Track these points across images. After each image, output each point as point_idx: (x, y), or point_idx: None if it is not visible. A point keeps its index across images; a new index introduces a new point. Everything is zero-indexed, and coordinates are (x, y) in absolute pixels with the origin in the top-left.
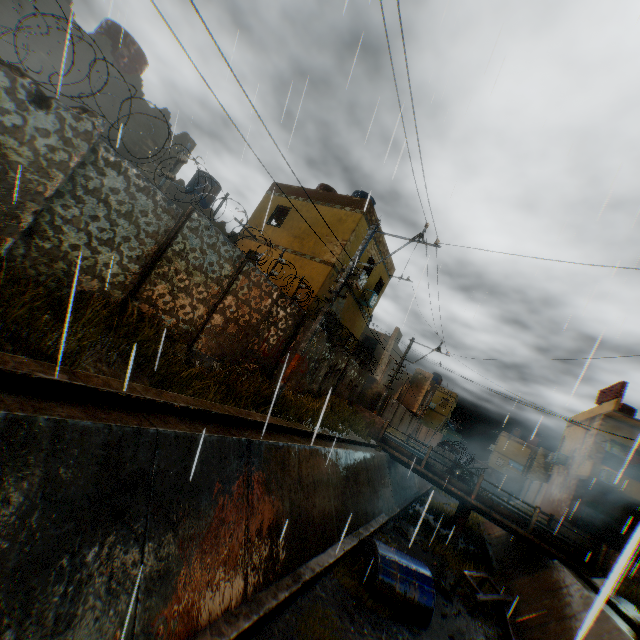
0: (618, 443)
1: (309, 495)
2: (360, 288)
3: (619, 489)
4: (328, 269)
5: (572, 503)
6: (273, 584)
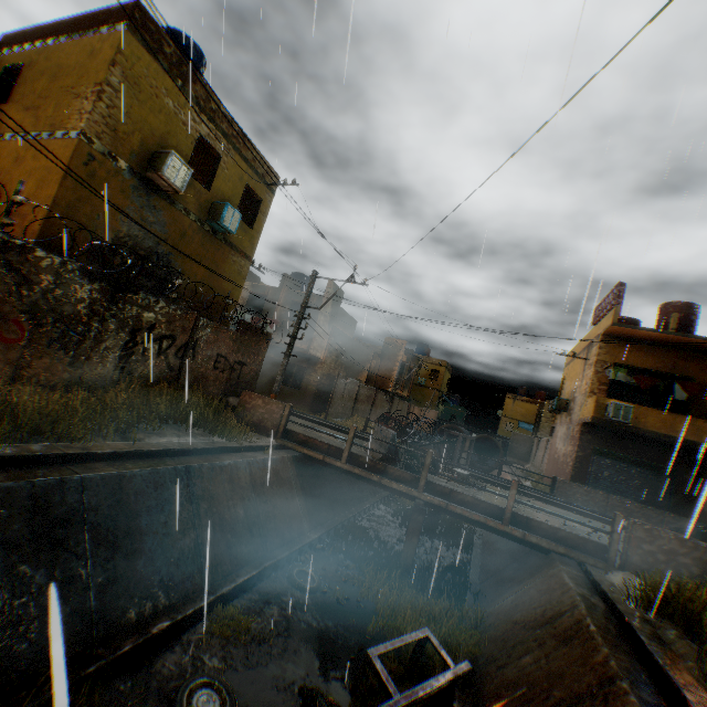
0: (625, 366)
1: None
2: (177, 188)
3: (633, 423)
4: (74, 144)
5: (579, 456)
6: None
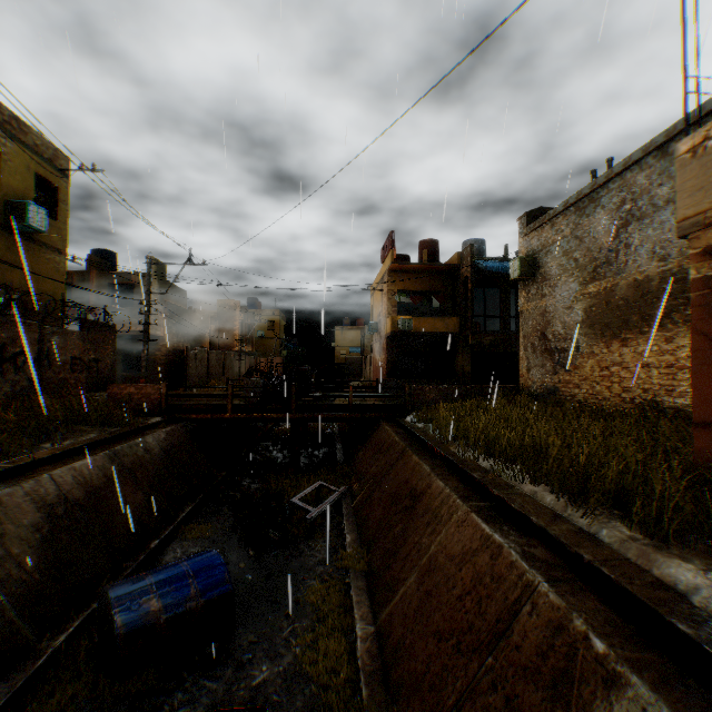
0: (405, 291)
1: None
2: None
3: (415, 329)
4: None
5: (389, 360)
6: None
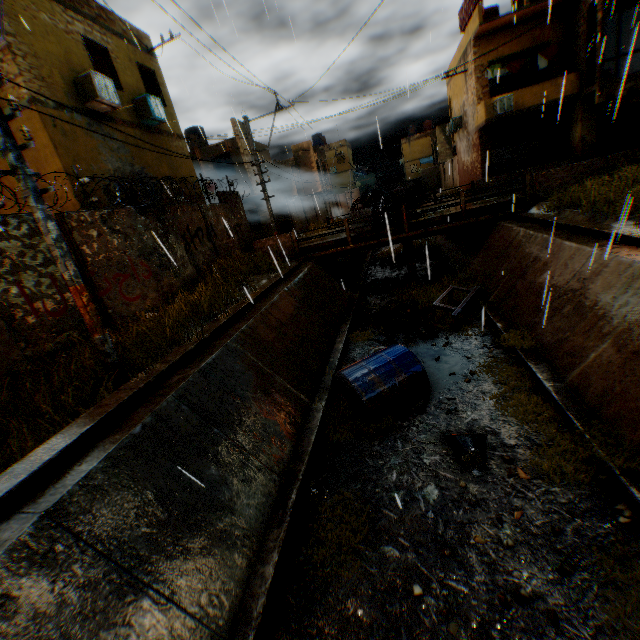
0: (498, 61)
1: (240, 416)
2: (116, 105)
3: (515, 109)
4: (35, 114)
5: (484, 157)
6: (256, 564)
